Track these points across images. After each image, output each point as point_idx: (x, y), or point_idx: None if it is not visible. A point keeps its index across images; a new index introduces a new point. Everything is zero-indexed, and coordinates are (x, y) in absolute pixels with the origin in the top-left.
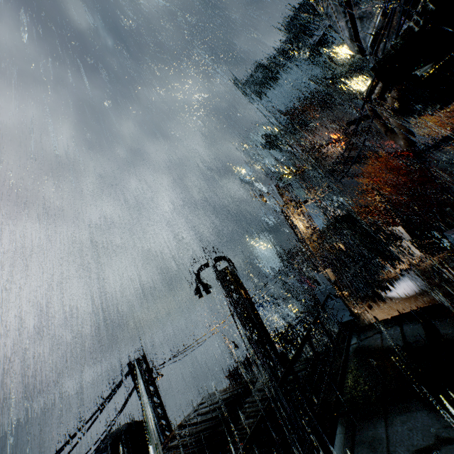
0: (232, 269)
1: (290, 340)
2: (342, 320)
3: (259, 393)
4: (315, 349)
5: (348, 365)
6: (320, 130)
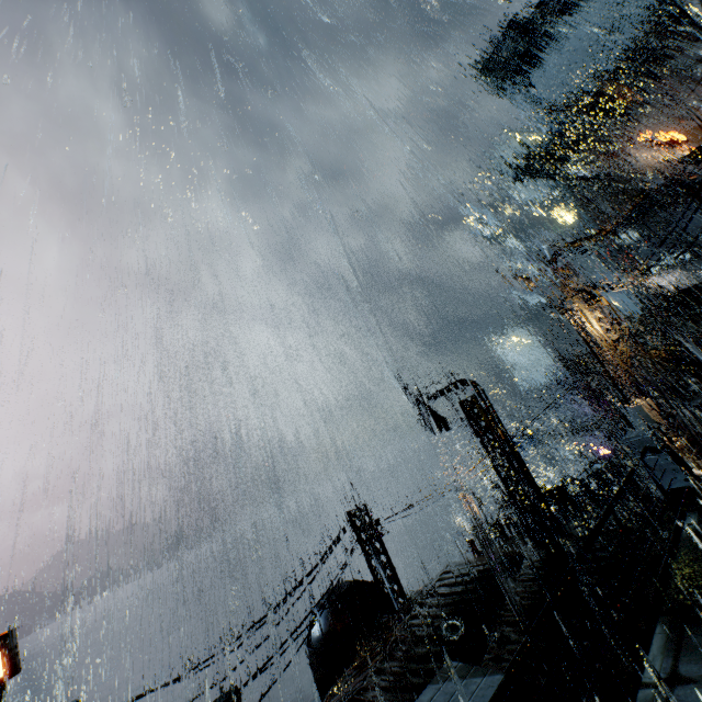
0: (482, 398)
1: (572, 501)
2: (670, 486)
3: (532, 571)
4: (623, 526)
5: (678, 553)
6: (637, 129)
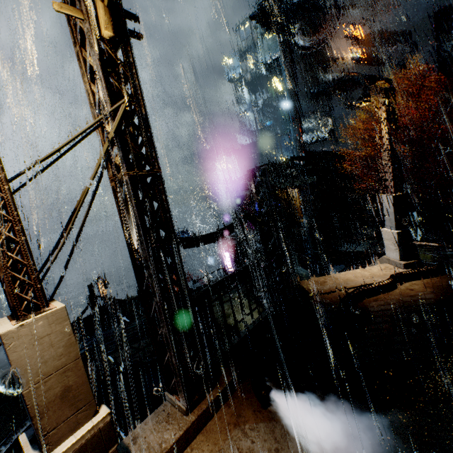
0: None
1: None
2: None
3: None
4: None
5: None
6: (341, 14)
